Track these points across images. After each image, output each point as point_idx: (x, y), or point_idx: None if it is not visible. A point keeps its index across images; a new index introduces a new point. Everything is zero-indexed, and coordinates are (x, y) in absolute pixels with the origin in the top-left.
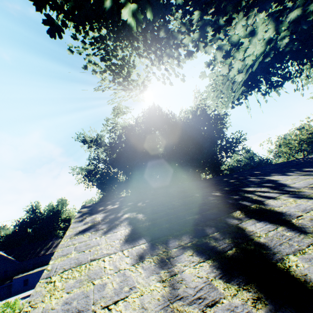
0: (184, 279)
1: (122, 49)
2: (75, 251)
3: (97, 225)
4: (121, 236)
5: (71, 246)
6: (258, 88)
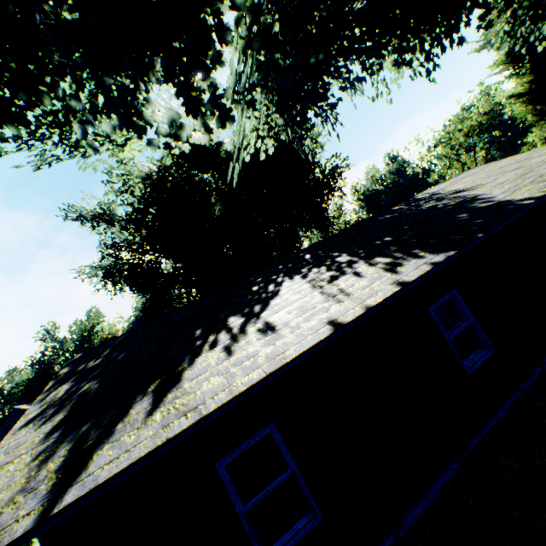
0: (40, 474)
1: (53, 76)
2: (4, 453)
3: (49, 408)
4: (50, 428)
5: (5, 447)
6: (302, 117)
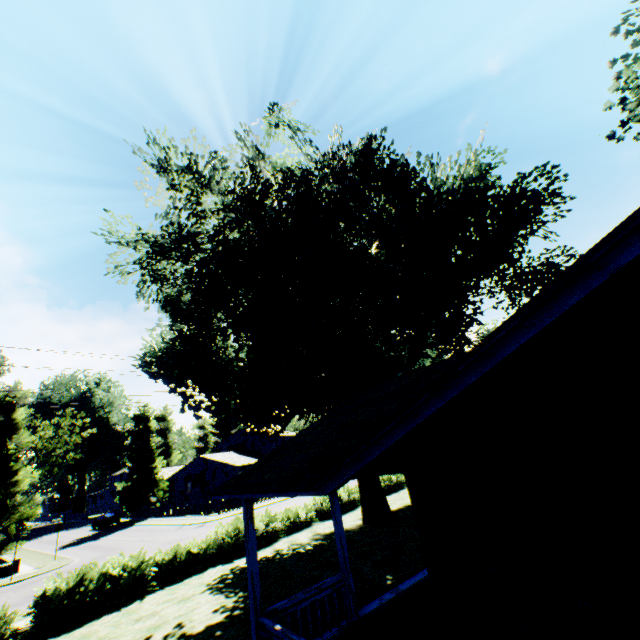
0: None
1: None
2: None
3: None
4: None
5: None
6: None
